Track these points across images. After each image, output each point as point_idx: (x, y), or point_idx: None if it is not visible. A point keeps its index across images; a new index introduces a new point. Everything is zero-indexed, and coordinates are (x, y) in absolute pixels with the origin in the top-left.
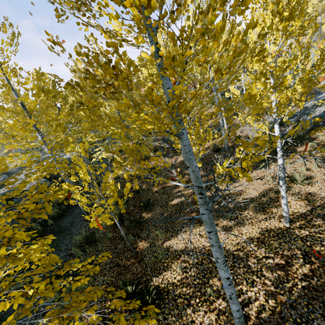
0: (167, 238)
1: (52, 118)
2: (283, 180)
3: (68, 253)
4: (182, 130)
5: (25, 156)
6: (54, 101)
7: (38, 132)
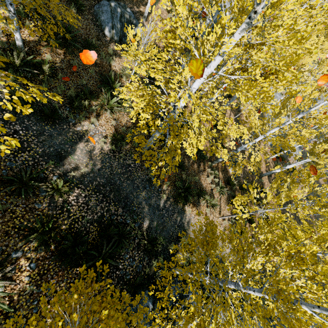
0: None
1: None
2: None
3: None
4: None
5: None
6: None
7: None
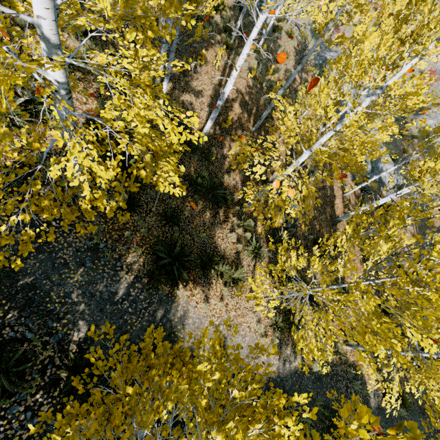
0: None
1: None
2: None
3: None
4: None
5: None
6: None
7: None
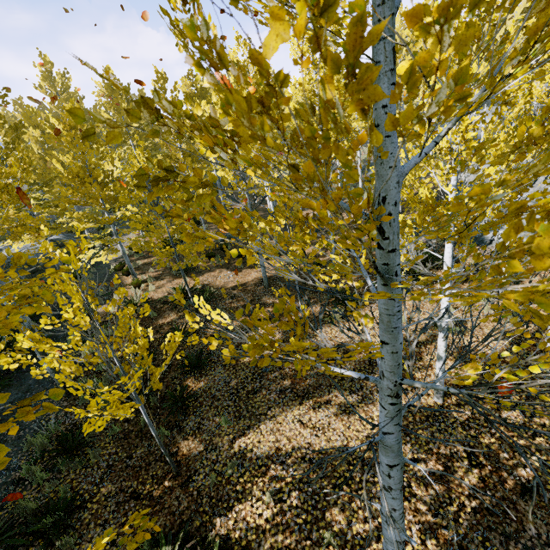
0: (241, 432)
1: None
2: (444, 331)
3: (12, 477)
4: (396, 267)
5: None
6: None
7: None
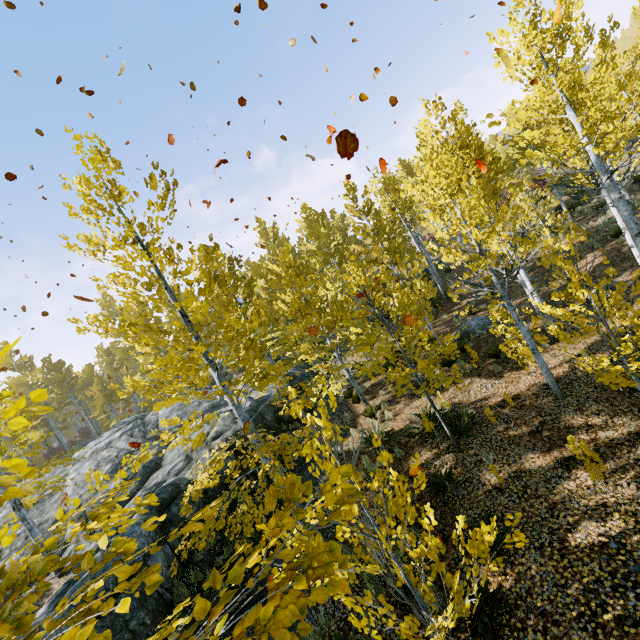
0: None
1: (237, 332)
2: None
3: None
4: None
5: (189, 423)
6: (233, 293)
7: (211, 365)
